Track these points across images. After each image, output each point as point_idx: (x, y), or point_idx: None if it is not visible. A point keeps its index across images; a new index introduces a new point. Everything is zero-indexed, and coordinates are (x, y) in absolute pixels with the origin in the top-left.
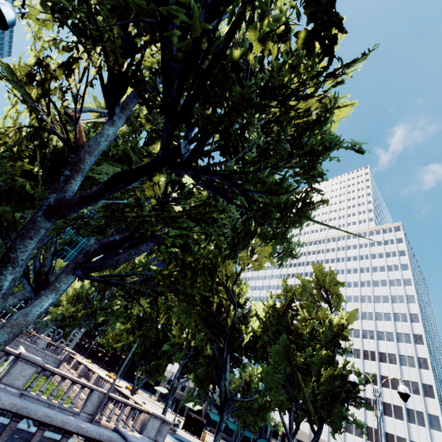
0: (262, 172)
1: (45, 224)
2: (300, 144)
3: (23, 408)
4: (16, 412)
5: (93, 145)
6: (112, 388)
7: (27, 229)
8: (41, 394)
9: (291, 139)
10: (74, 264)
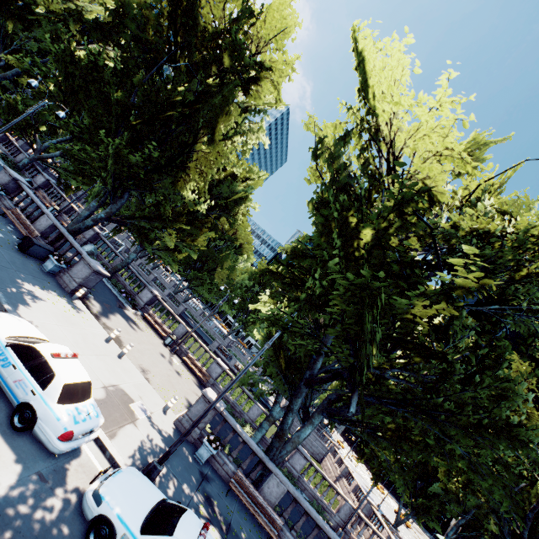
0: (436, 399)
1: (304, 390)
2: (473, 382)
3: (297, 497)
4: (295, 497)
5: (328, 336)
6: (369, 506)
7: (297, 392)
8: (309, 482)
9: (458, 379)
10: (322, 407)
